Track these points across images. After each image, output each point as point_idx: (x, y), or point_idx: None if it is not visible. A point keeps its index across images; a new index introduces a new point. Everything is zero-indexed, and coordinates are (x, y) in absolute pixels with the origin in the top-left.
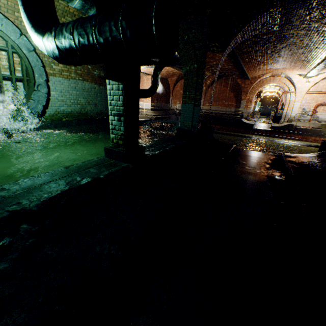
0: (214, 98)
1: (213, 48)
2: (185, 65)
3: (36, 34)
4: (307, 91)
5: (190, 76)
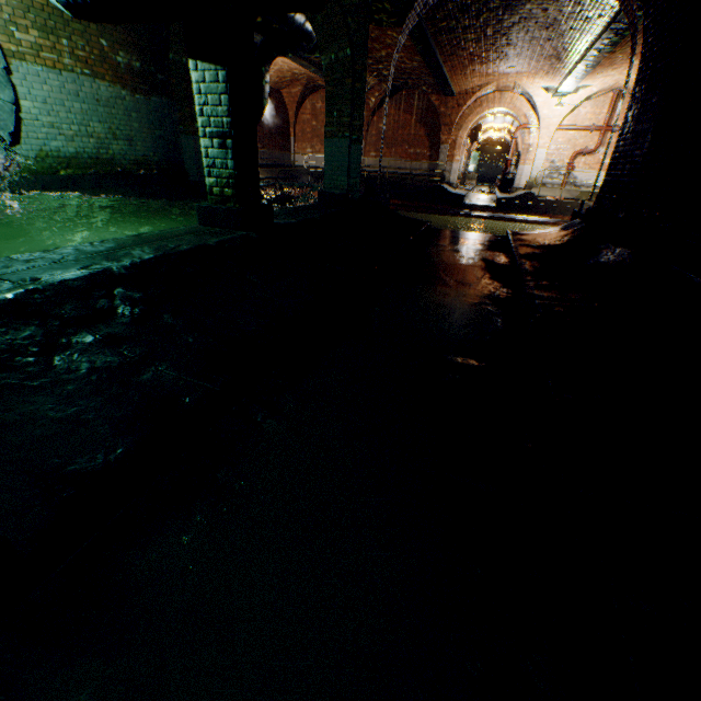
0: (386, 140)
1: (381, 15)
2: (326, 51)
3: None
4: (559, 125)
5: (339, 76)
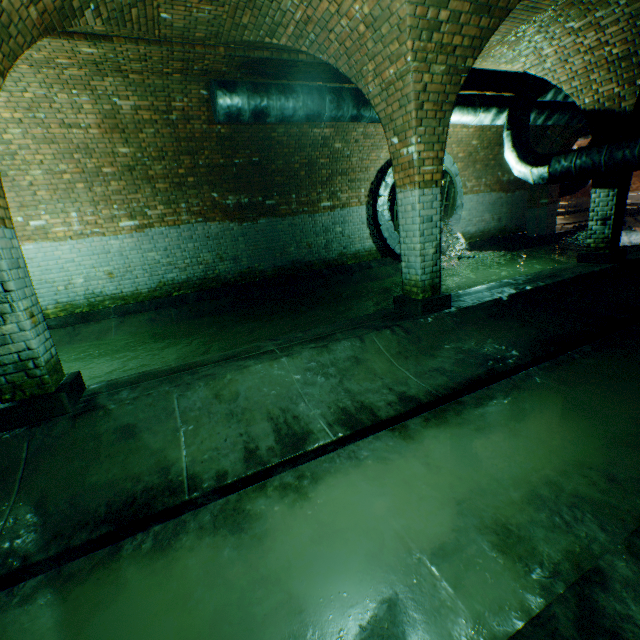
0: None
1: None
2: None
3: (522, 167)
4: None
5: None
